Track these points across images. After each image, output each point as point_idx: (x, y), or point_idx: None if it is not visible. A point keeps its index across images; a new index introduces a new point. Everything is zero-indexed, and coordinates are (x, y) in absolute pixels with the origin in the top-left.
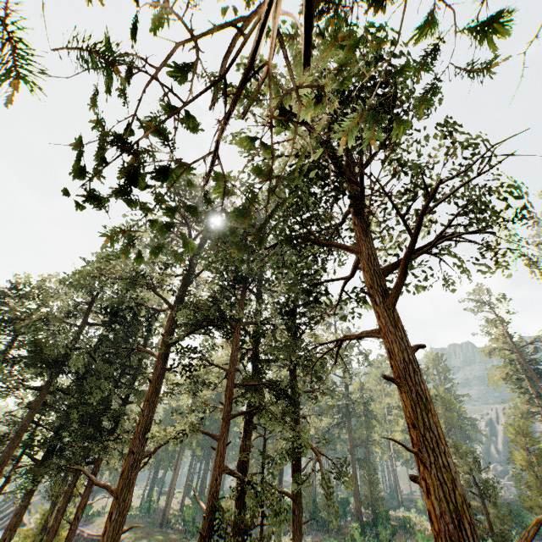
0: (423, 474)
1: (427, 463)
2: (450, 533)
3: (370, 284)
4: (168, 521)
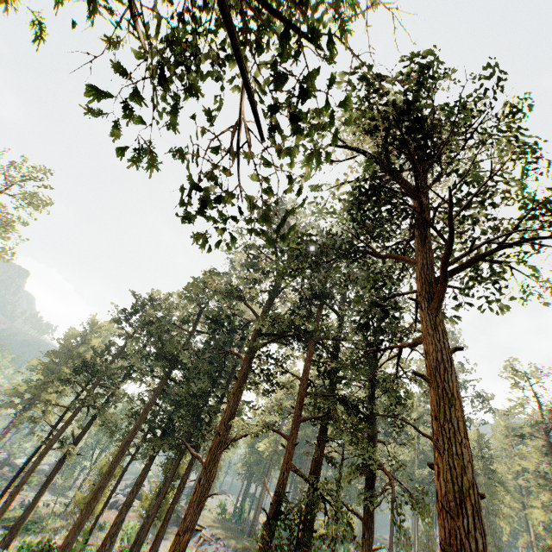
0: (436, 460)
1: (441, 450)
2: (450, 510)
3: (419, 291)
4: (256, 533)
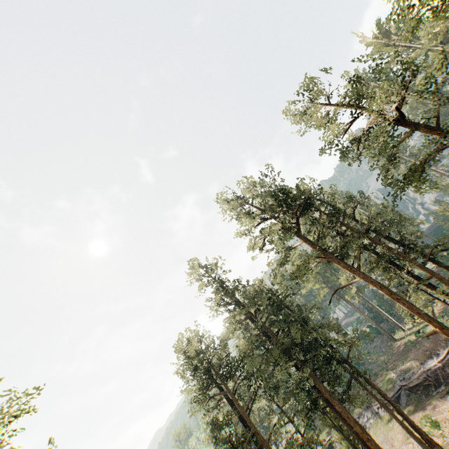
0: None
1: None
2: None
3: None
4: None
